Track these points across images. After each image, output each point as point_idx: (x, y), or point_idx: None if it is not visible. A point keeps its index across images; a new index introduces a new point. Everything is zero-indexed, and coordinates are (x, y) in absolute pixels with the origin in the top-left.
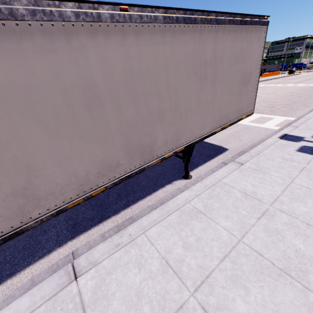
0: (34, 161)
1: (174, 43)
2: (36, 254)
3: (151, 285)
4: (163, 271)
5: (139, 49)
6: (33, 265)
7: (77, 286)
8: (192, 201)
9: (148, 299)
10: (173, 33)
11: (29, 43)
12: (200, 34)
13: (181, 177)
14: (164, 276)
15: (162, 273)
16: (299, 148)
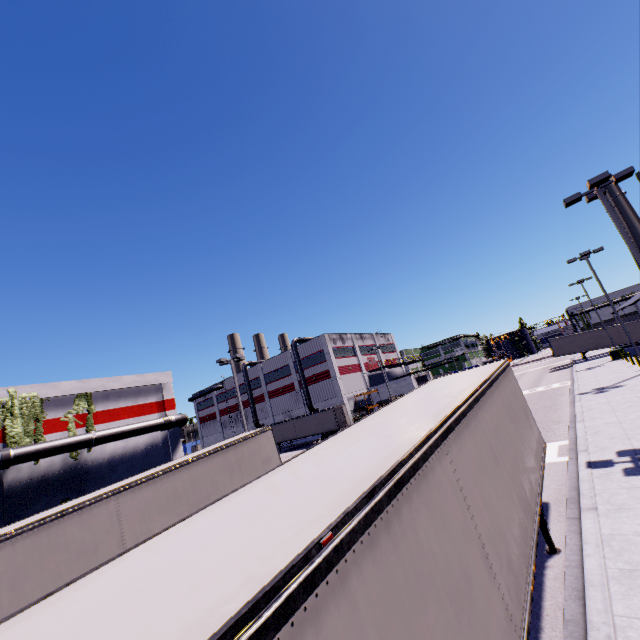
0: (501, 525)
1: (495, 399)
2: None
3: None
4: None
5: (490, 410)
6: None
7: None
8: (608, 565)
9: None
10: (492, 393)
11: (472, 425)
12: (498, 388)
13: (545, 555)
14: None
15: None
16: (623, 472)
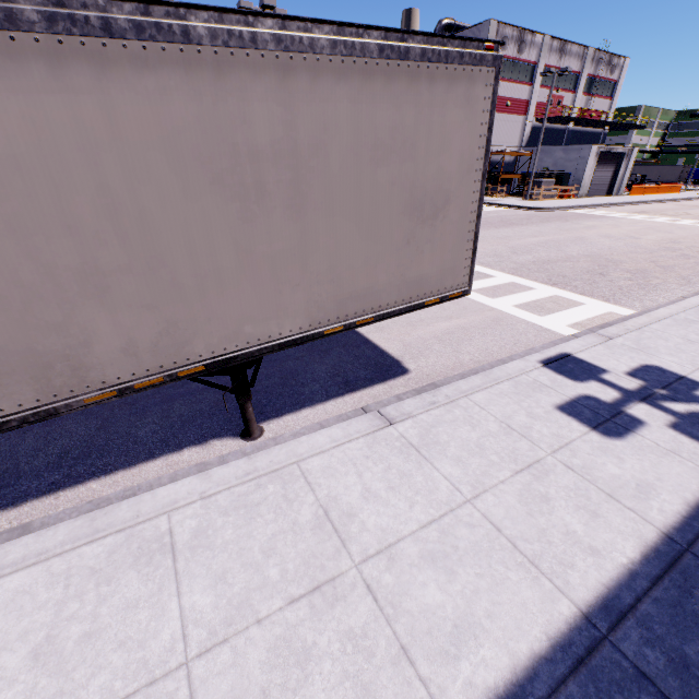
0: None
1: (110, 92)
2: None
3: None
4: None
5: None
6: None
7: None
8: (182, 511)
9: None
10: (100, 64)
11: None
12: (219, 74)
13: (239, 430)
14: None
15: None
16: (569, 400)
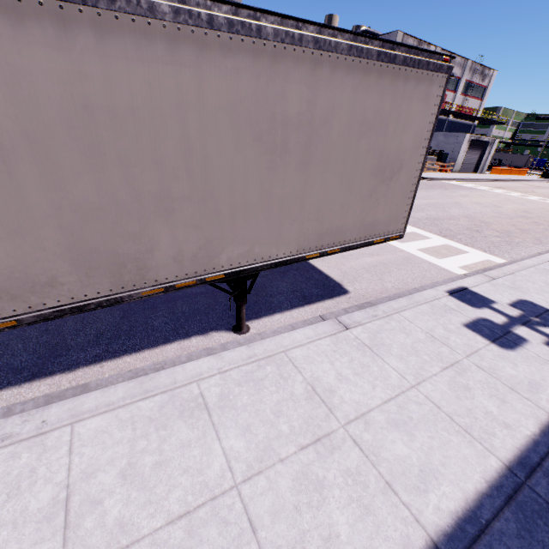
0: None
1: (203, 67)
2: None
3: (1, 542)
4: (47, 515)
5: (108, 63)
6: None
7: None
8: (207, 381)
9: None
10: (201, 47)
11: None
12: (274, 62)
13: (230, 326)
14: (40, 528)
15: (40, 520)
16: (471, 321)
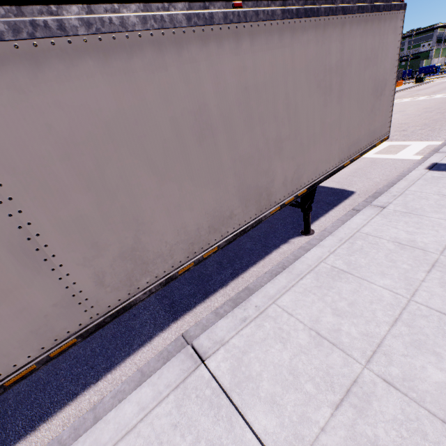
0: (143, 213)
1: (293, 45)
2: (134, 342)
3: (306, 361)
4: (316, 343)
5: (254, 56)
6: (134, 355)
7: (207, 370)
8: (328, 260)
9: (308, 376)
10: (292, 32)
11: (138, 60)
12: (324, 30)
13: (298, 233)
14: (320, 349)
15: (315, 346)
16: None
